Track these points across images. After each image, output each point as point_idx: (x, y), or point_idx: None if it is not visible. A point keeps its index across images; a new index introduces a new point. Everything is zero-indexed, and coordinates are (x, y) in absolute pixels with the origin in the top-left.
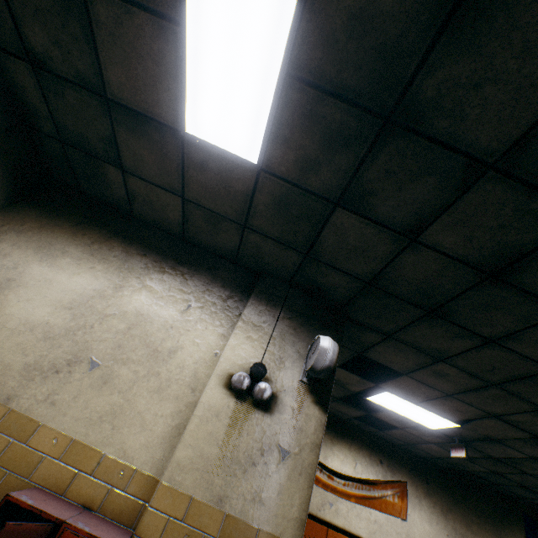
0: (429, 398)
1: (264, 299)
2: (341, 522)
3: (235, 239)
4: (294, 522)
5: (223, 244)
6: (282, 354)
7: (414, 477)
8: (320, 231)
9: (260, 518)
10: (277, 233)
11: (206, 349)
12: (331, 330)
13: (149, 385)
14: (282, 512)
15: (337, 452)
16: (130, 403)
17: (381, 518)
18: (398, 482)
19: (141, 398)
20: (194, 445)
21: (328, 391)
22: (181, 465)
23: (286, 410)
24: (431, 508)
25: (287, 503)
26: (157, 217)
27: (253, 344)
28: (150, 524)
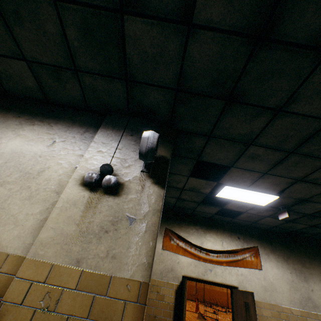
0: (253, 181)
1: (110, 127)
2: (219, 279)
3: (77, 86)
4: (142, 266)
5: (72, 95)
6: (126, 157)
7: (261, 242)
8: (124, 50)
9: (112, 268)
10: (99, 66)
11: (68, 166)
12: (164, 137)
13: (21, 196)
14: (131, 261)
15: (209, 238)
16: (5, 210)
17: (245, 271)
18: (252, 248)
19: (14, 205)
20: (55, 227)
21: (164, 174)
22: (43, 243)
23: (131, 192)
24: (276, 258)
25: (135, 254)
26: (22, 89)
27: (103, 155)
28: (15, 290)
